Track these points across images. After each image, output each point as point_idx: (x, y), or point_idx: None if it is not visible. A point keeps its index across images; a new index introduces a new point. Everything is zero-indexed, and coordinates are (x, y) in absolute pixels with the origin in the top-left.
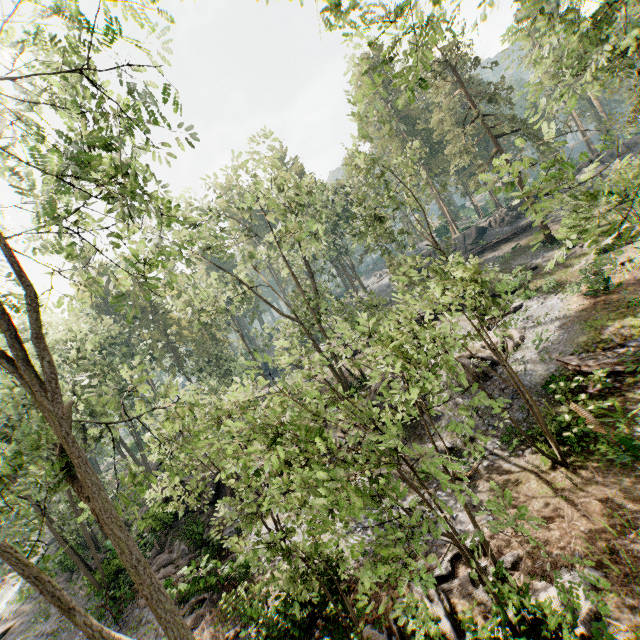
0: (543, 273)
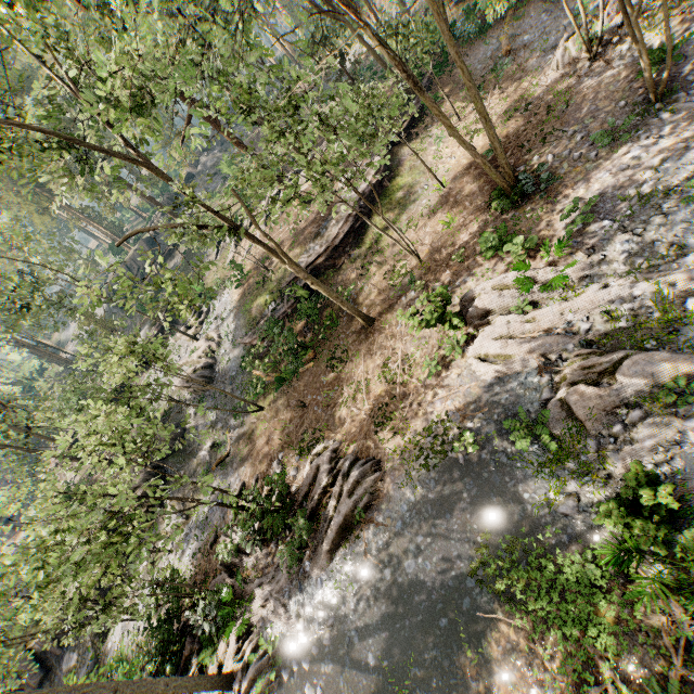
0: (212, 272)
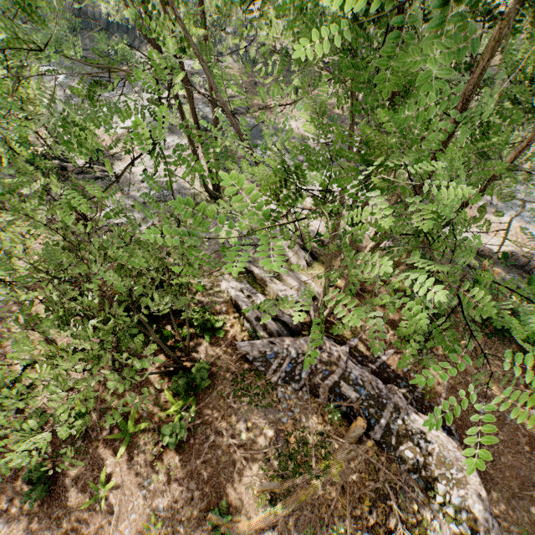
0: None
